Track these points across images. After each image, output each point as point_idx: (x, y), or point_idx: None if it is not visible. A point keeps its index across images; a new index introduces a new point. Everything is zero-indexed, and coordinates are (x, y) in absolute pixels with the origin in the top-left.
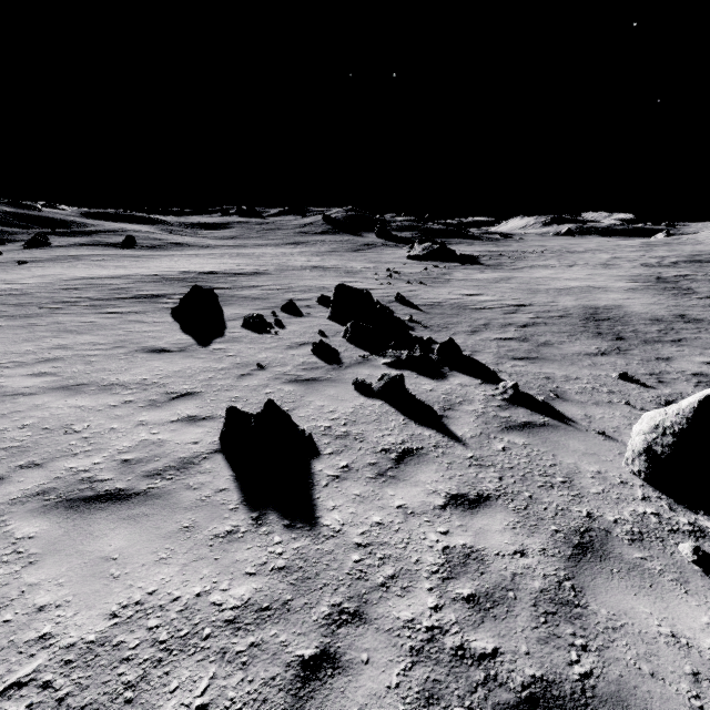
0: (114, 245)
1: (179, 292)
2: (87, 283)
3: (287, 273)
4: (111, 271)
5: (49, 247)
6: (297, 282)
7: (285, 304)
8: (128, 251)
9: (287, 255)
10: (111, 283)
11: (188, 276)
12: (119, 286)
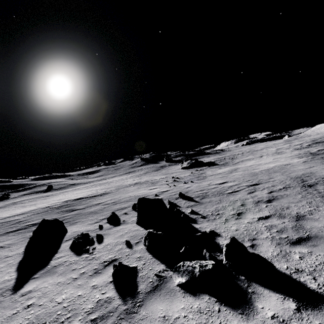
0: (41, 191)
1: (51, 218)
2: (2, 222)
3: (120, 190)
4: (25, 209)
5: (7, 199)
6: (124, 195)
7: (109, 216)
8: (46, 193)
9: (124, 179)
10: (16, 219)
11: (65, 204)
12: (18, 220)
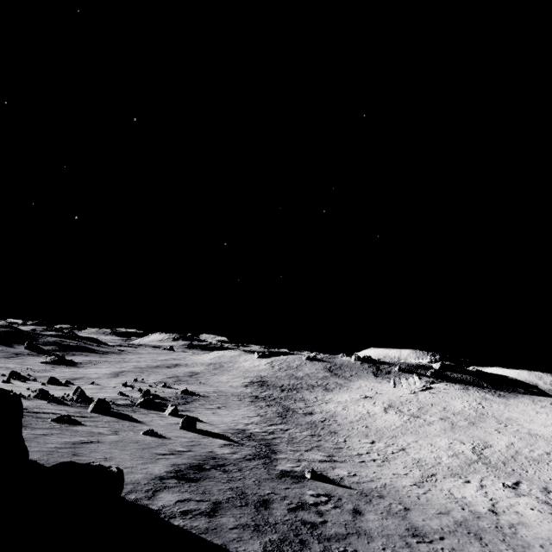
0: None
1: None
2: None
3: None
4: None
5: None
6: None
7: None
8: None
9: None
10: None
11: None
12: None
